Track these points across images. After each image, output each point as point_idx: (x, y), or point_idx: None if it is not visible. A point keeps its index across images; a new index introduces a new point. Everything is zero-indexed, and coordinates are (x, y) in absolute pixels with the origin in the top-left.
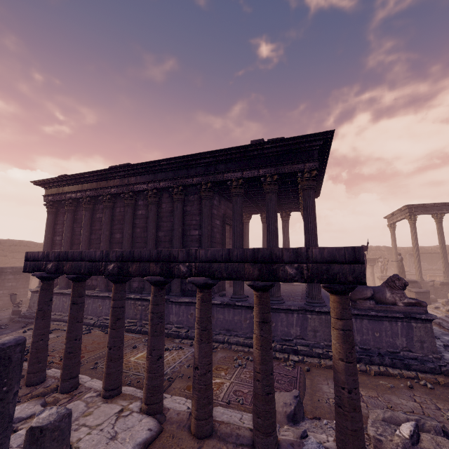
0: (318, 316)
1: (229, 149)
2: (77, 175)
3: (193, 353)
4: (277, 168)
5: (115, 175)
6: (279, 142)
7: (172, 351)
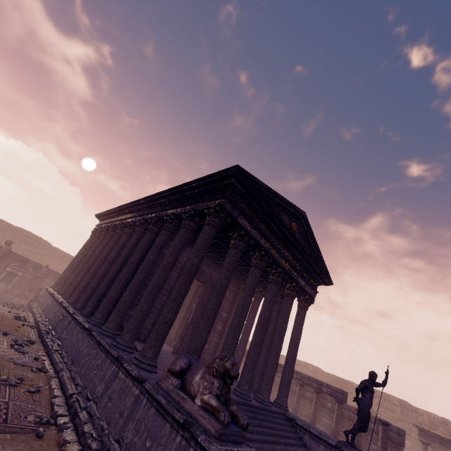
0: (125, 377)
1: (173, 188)
2: (109, 210)
3: (16, 359)
4: (197, 205)
5: (124, 211)
6: (201, 180)
7: (12, 349)
